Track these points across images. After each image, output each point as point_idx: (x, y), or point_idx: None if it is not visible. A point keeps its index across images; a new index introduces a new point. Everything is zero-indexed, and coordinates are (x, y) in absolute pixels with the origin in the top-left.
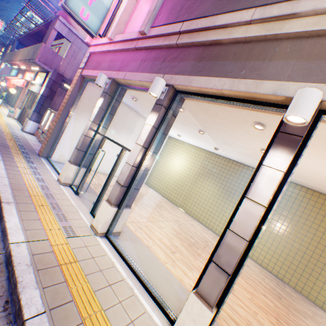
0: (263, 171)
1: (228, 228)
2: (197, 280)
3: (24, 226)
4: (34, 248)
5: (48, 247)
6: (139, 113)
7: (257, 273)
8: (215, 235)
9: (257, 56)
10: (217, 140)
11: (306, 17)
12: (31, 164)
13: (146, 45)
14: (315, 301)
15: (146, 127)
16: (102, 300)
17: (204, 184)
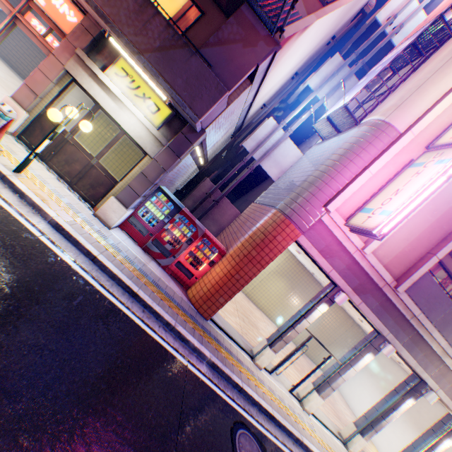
0: (404, 403)
1: (383, 419)
2: (360, 430)
3: (317, 448)
4: None
5: (326, 450)
6: None
7: (301, 356)
8: (275, 326)
9: (429, 358)
10: None
11: (451, 359)
12: (234, 356)
13: (391, 297)
14: (312, 360)
15: (364, 360)
16: None
17: (278, 282)
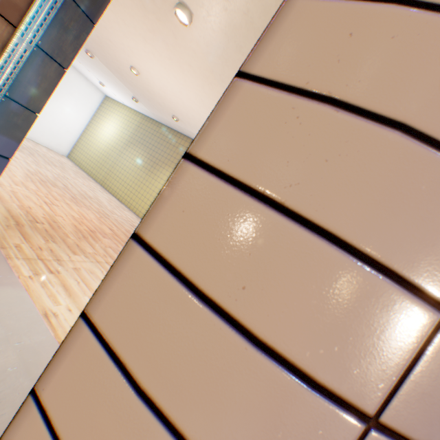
0: None
1: None
2: None
3: None
4: None
5: None
6: None
7: None
8: (126, 209)
9: None
10: (115, 73)
11: None
12: None
13: None
14: None
15: None
16: None
17: (132, 155)
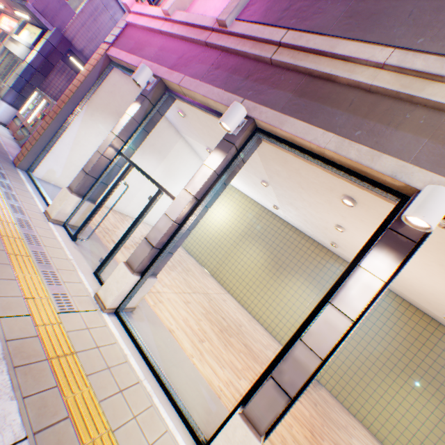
0: (358, 274)
1: (299, 339)
2: (244, 396)
3: None
4: (8, 329)
5: (30, 328)
6: (182, 133)
7: None
8: (251, 317)
9: (381, 117)
10: (283, 198)
11: None
12: (2, 180)
13: (224, 44)
14: (350, 408)
15: (205, 169)
16: (110, 415)
17: (250, 249)
